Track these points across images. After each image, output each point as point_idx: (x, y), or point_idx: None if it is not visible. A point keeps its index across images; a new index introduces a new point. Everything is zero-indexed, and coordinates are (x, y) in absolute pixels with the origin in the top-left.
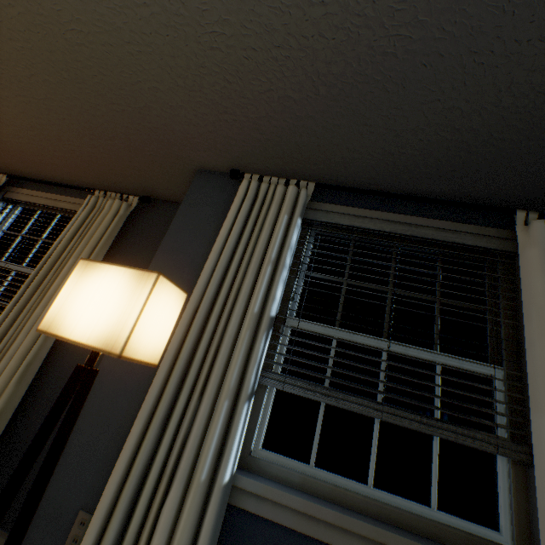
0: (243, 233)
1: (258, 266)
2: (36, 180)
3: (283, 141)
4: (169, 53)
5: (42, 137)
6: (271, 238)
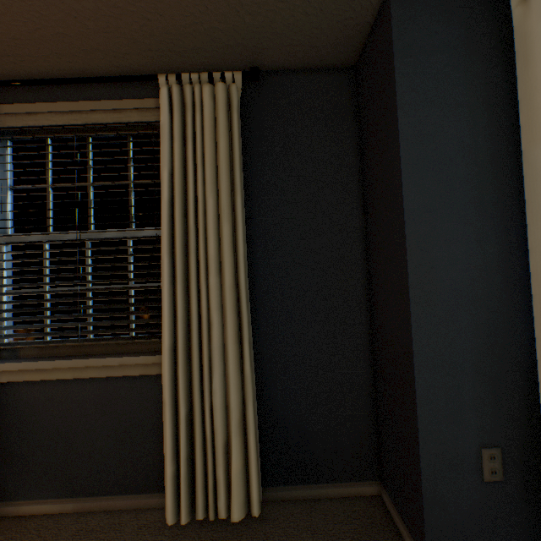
0: None
1: None
2: (27, 81)
3: None
4: None
5: None
6: None
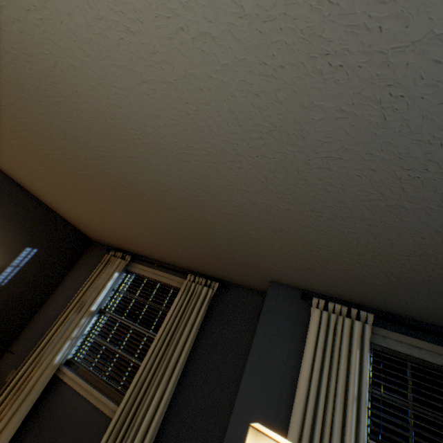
0: (323, 360)
1: (343, 399)
2: (149, 262)
3: (348, 286)
4: (279, 245)
5: (164, 247)
6: (347, 368)
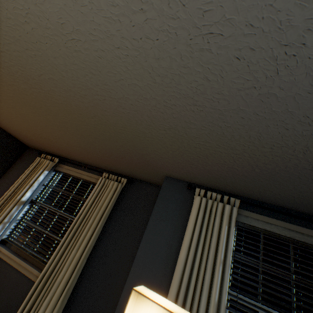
0: (200, 234)
1: (213, 263)
2: (73, 163)
3: (223, 178)
4: (169, 143)
5: (83, 150)
6: (217, 240)
